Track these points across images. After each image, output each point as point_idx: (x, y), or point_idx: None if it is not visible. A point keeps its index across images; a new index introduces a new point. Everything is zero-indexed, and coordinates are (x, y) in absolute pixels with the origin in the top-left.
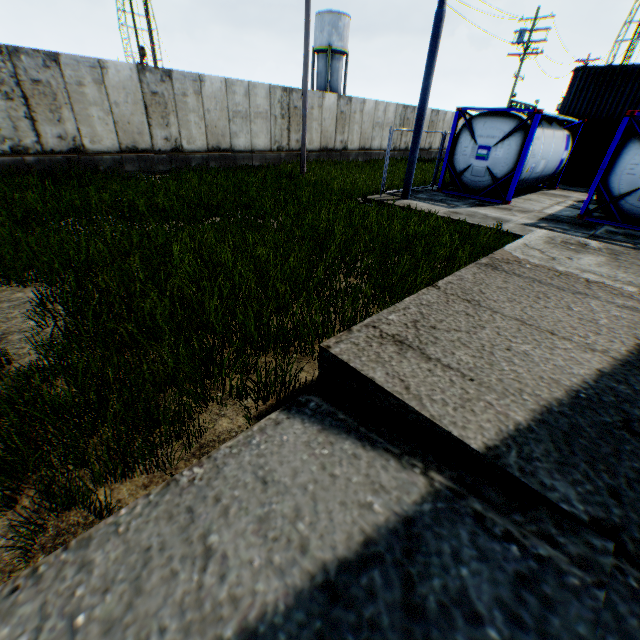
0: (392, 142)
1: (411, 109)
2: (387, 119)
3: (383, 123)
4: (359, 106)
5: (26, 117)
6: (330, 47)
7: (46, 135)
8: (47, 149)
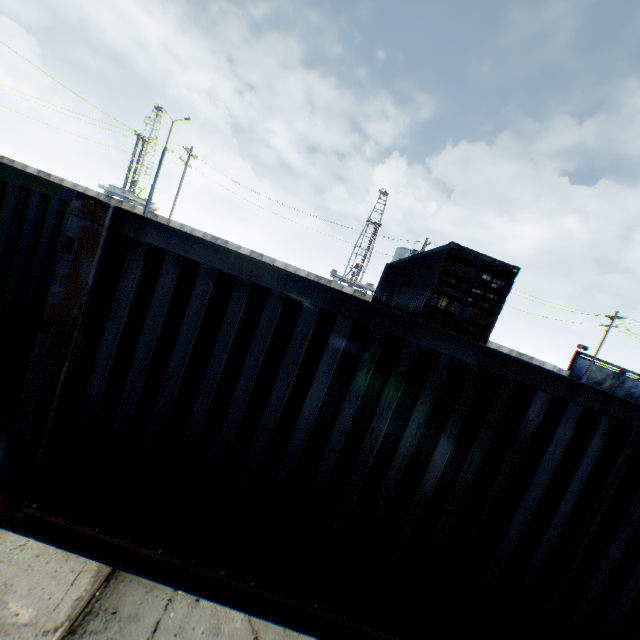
0: None
1: (326, 280)
2: None
3: None
4: (270, 261)
5: None
6: None
7: None
8: None
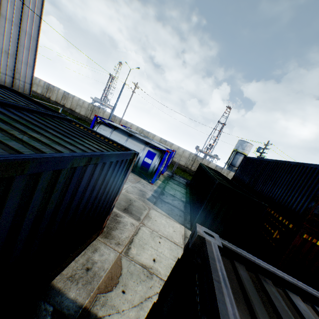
0: (186, 164)
1: (201, 158)
2: (184, 154)
3: (182, 155)
4: (170, 144)
5: (91, 113)
6: (236, 149)
7: (91, 117)
8: (90, 118)
